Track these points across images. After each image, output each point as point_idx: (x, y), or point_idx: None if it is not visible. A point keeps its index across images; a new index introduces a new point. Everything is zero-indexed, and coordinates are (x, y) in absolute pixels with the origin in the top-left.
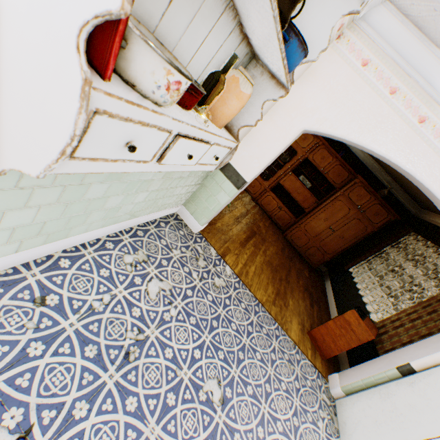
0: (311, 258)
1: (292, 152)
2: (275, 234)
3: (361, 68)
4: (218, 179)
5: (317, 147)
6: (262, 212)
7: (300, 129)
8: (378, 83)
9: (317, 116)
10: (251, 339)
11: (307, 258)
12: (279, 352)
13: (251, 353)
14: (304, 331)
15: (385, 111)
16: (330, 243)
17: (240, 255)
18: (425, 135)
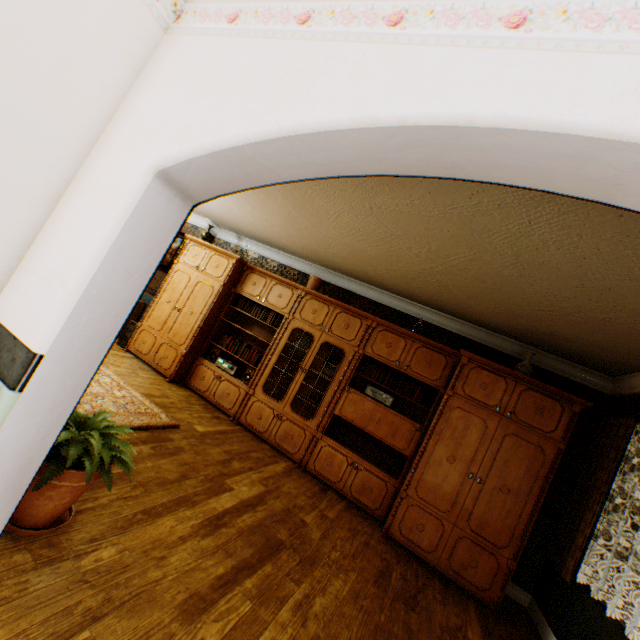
0: (470, 574)
1: (340, 355)
2: (357, 534)
3: (229, 27)
4: None
5: (373, 331)
6: (324, 486)
7: (144, 171)
8: (270, 25)
9: (175, 130)
10: None
11: (463, 577)
12: None
13: None
14: None
15: (307, 50)
16: (490, 513)
17: None
18: (424, 35)
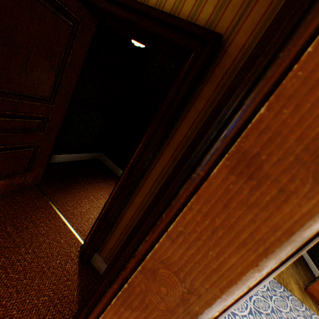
0: None
1: None
2: None
3: None
4: None
5: None
6: None
7: None
8: None
9: None
10: (274, 301)
11: None
12: (294, 310)
13: (279, 313)
14: (301, 289)
15: None
16: None
17: None
18: None
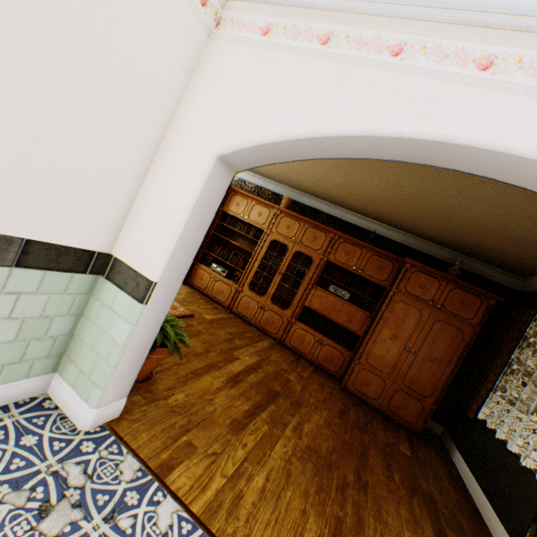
0: (402, 413)
1: (308, 261)
2: (324, 388)
3: (263, 38)
4: (106, 295)
5: (335, 243)
6: (297, 356)
7: (210, 157)
8: (297, 42)
9: (229, 126)
10: None
11: (397, 415)
12: None
13: None
14: None
15: (328, 68)
16: (419, 374)
17: (226, 453)
18: (417, 67)
